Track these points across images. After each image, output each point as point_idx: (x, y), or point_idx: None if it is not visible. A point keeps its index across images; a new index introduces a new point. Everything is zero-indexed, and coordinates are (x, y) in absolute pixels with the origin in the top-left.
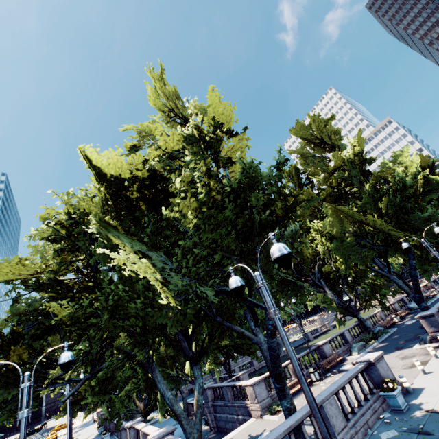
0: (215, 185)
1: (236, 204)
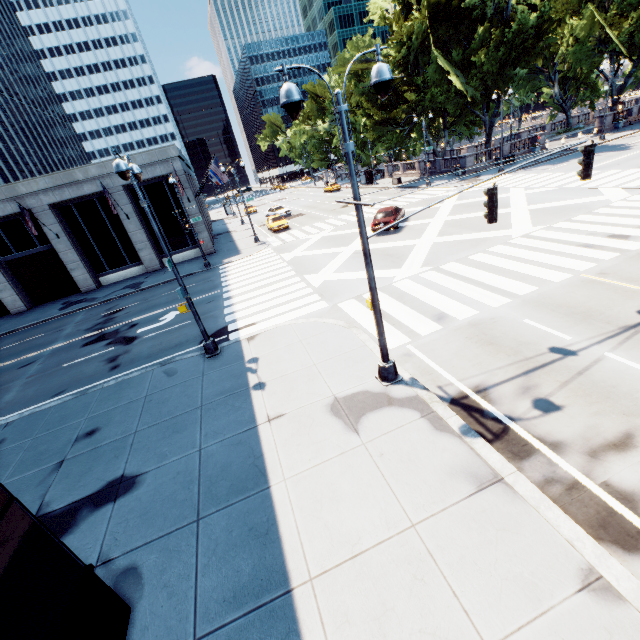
0: (499, 39)
1: (506, 47)
